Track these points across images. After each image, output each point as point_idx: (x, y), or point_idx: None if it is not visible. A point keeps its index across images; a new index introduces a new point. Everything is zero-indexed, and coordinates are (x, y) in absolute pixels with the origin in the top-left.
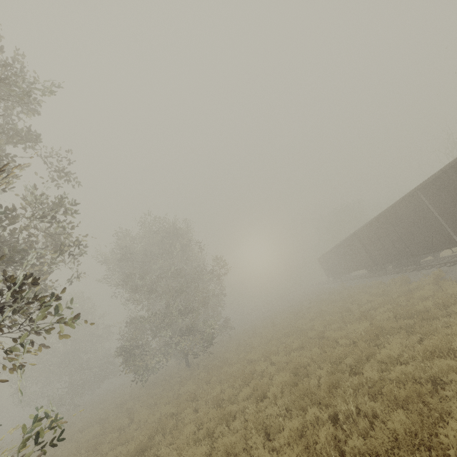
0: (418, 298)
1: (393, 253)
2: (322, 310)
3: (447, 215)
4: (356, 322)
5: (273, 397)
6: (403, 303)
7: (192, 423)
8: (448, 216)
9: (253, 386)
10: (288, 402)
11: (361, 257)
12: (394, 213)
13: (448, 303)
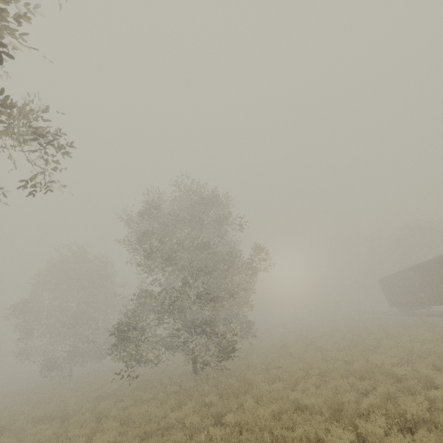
0: None
1: None
2: (422, 349)
3: None
4: None
5: None
6: None
7: None
8: None
9: None
10: None
11: None
12: None
13: None
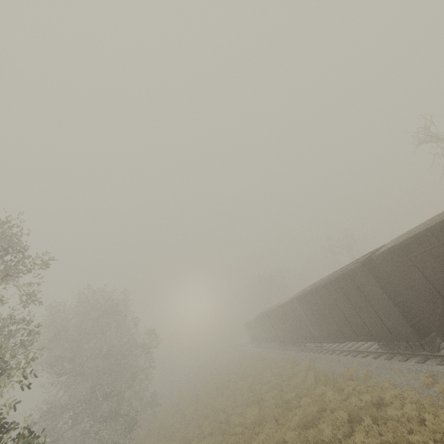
0: (293, 385)
1: (288, 335)
2: (236, 387)
3: (310, 320)
4: (254, 405)
5: None
6: (284, 389)
7: None
8: (310, 322)
9: None
10: None
11: (271, 332)
12: (286, 308)
13: (302, 395)
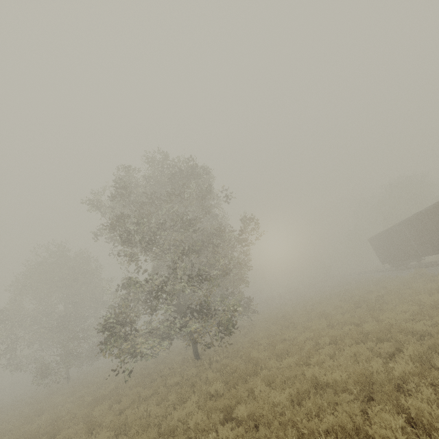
0: None
1: None
2: (435, 300)
3: None
4: None
5: None
6: None
7: None
8: None
9: None
10: None
11: None
12: None
13: None
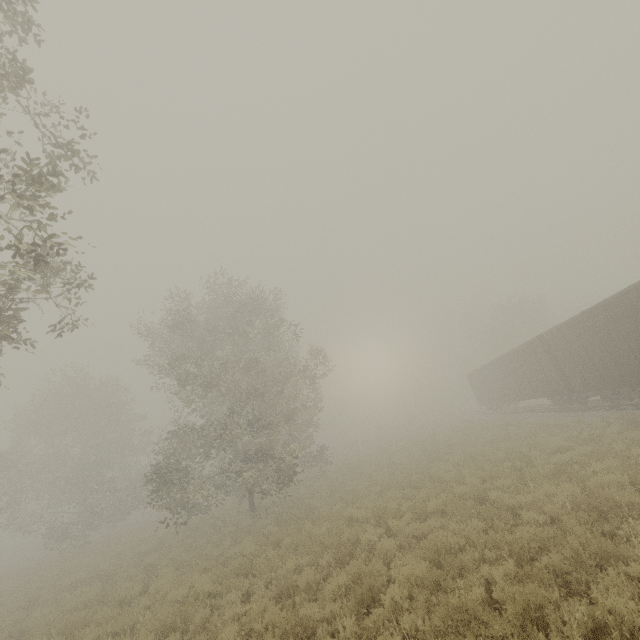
0: None
1: (608, 374)
2: (475, 452)
3: None
4: (546, 482)
5: (391, 606)
6: (639, 461)
7: (234, 626)
8: None
9: (353, 573)
10: (425, 627)
11: (545, 377)
12: (625, 305)
13: None
